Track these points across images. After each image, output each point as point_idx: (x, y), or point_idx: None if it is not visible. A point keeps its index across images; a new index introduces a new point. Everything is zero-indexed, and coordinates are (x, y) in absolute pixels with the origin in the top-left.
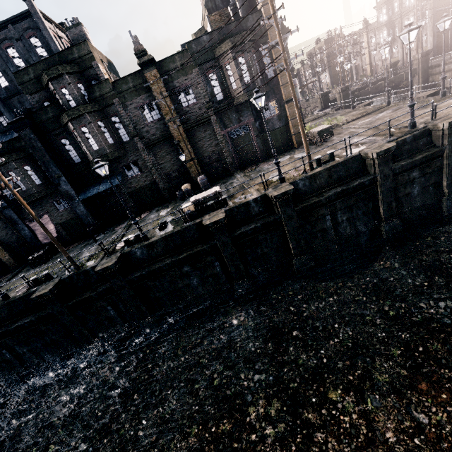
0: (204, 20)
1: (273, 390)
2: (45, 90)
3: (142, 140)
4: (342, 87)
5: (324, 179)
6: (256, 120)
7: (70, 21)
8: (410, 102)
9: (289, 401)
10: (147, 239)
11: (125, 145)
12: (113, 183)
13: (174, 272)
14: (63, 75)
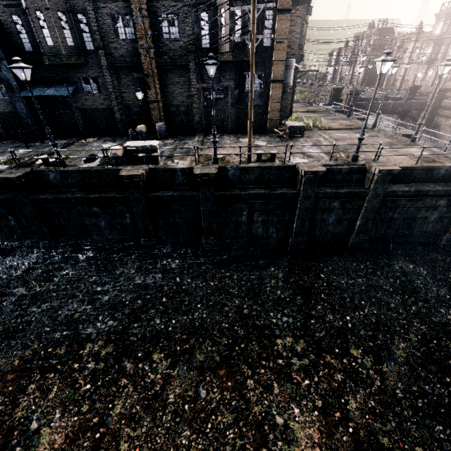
0: None
1: (115, 337)
2: None
3: (108, 57)
4: (351, 90)
5: (254, 176)
6: (236, 87)
7: None
8: (360, 135)
9: (120, 349)
10: (63, 166)
11: (87, 53)
12: (62, 92)
13: (82, 207)
14: None
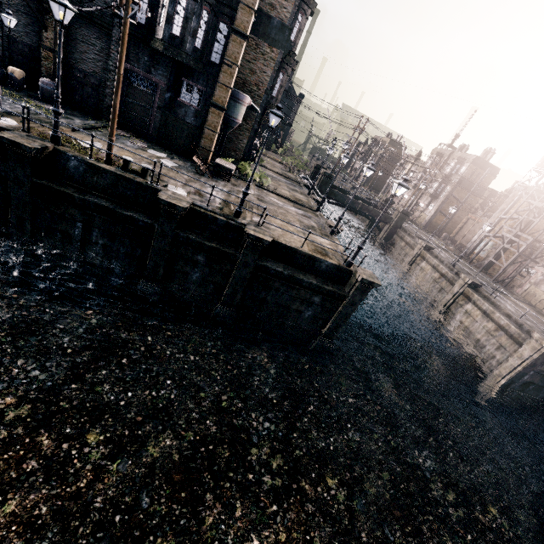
0: None
1: None
2: None
3: None
4: (326, 172)
5: (105, 182)
6: (169, 89)
7: None
8: (245, 188)
9: None
10: None
11: None
12: None
13: None
14: None
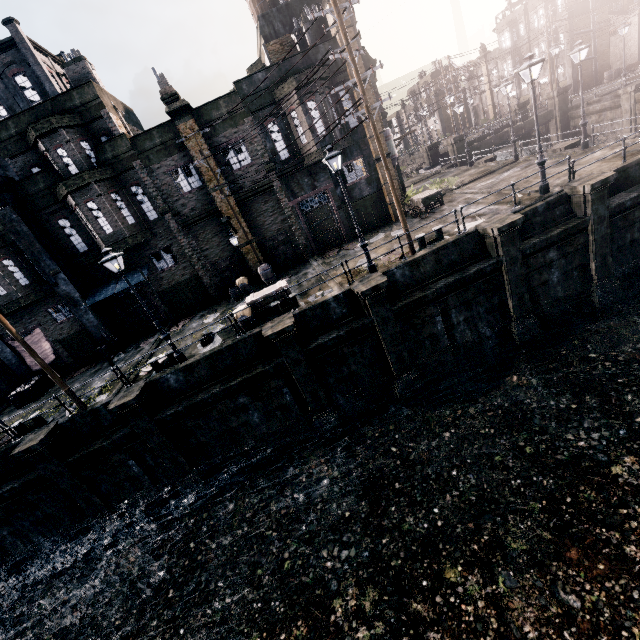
0: (260, 51)
1: (368, 573)
2: (33, 151)
3: (176, 218)
4: (455, 137)
5: (430, 266)
6: (336, 185)
7: (68, 55)
8: (539, 159)
9: (390, 587)
10: (184, 360)
11: (152, 225)
12: (136, 280)
13: (224, 405)
14: (58, 129)
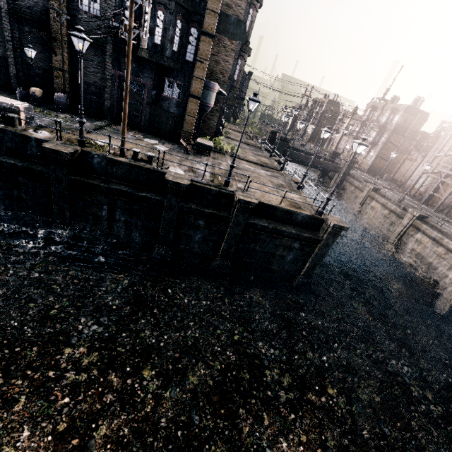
0: None
1: None
2: None
3: (11, 2)
4: (282, 136)
5: (122, 172)
6: (154, 88)
7: None
8: (231, 163)
9: None
10: None
11: None
12: None
13: None
14: None
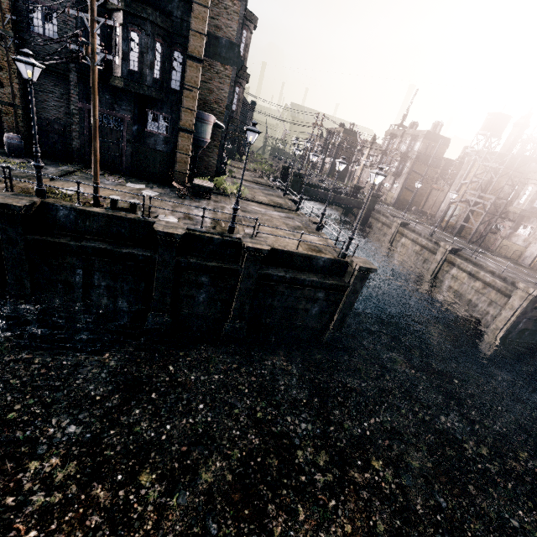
0: None
1: None
2: None
3: None
4: (295, 171)
5: (98, 225)
6: (135, 122)
7: None
8: (234, 205)
9: None
10: None
11: None
12: None
13: None
14: None
